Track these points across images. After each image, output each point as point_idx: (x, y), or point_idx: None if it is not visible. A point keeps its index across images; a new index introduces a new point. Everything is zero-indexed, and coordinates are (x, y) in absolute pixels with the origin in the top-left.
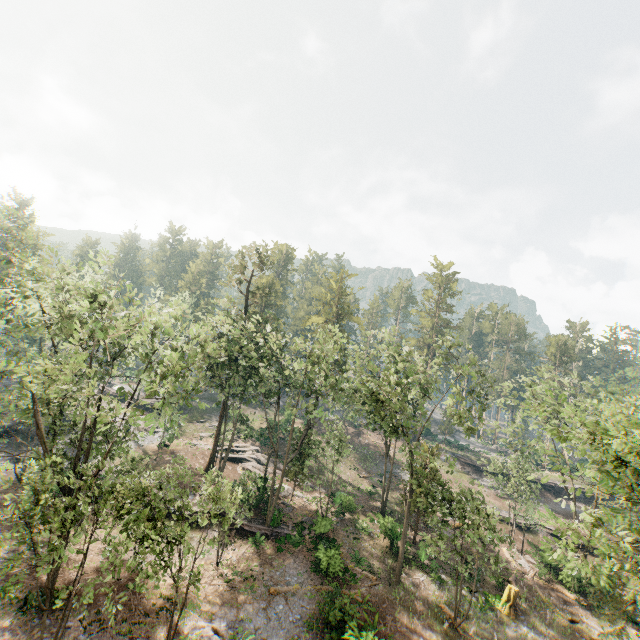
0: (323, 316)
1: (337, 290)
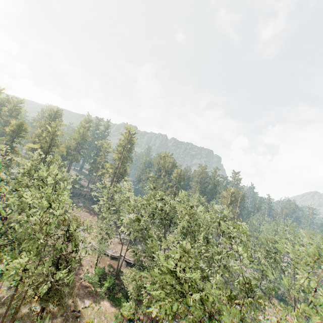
0: (39, 144)
1: (52, 131)
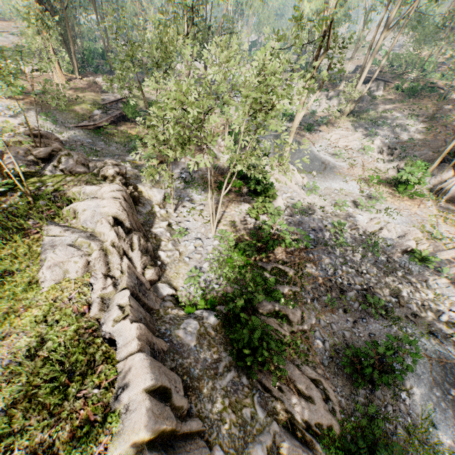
0: None
1: None
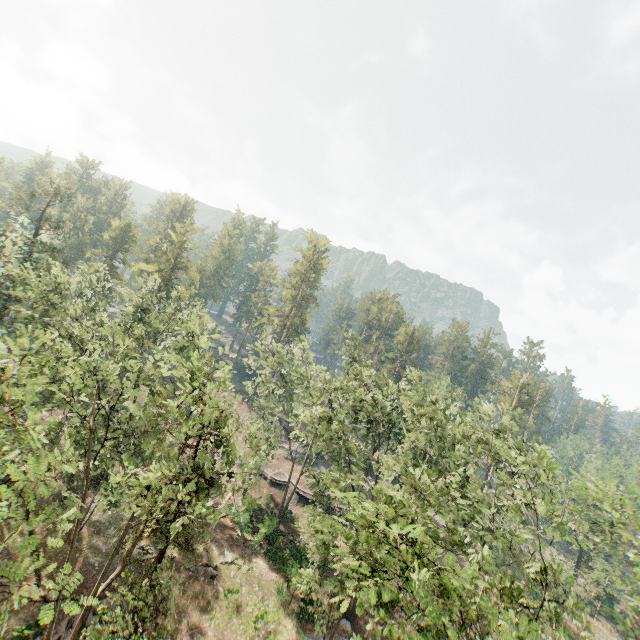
0: (155, 265)
1: (178, 242)
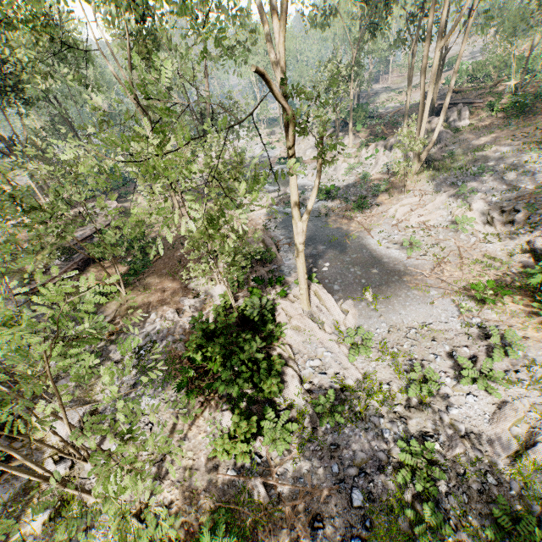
0: None
1: None
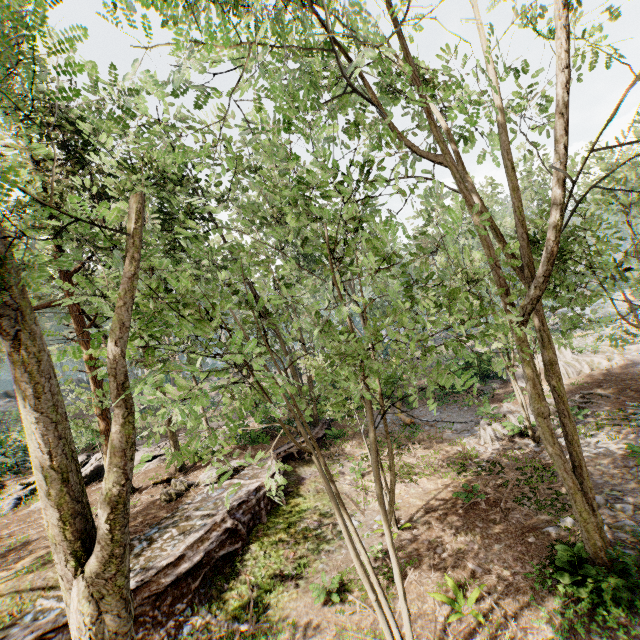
0: None
1: None
